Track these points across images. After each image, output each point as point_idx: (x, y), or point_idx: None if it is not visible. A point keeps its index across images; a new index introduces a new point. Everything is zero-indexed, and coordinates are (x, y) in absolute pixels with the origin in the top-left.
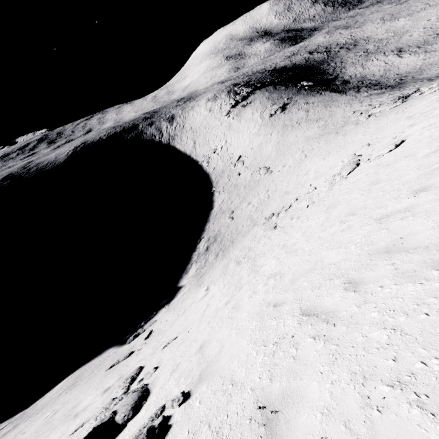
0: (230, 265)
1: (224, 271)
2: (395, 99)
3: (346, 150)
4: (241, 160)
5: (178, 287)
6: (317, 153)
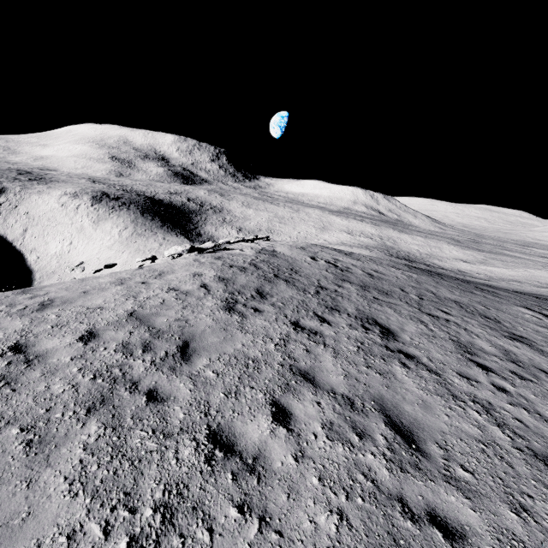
0: None
1: None
2: None
3: None
4: (82, 267)
5: None
6: None
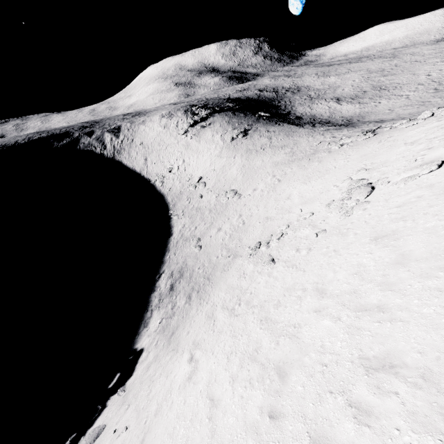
0: (217, 314)
1: (212, 326)
2: (363, 132)
3: (333, 175)
4: (203, 182)
5: (134, 351)
6: (294, 178)
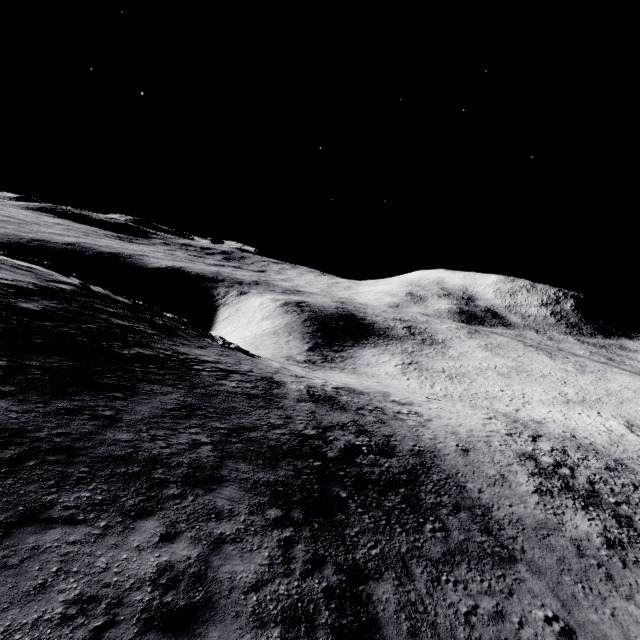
0: None
1: None
2: None
3: None
4: None
5: None
6: None
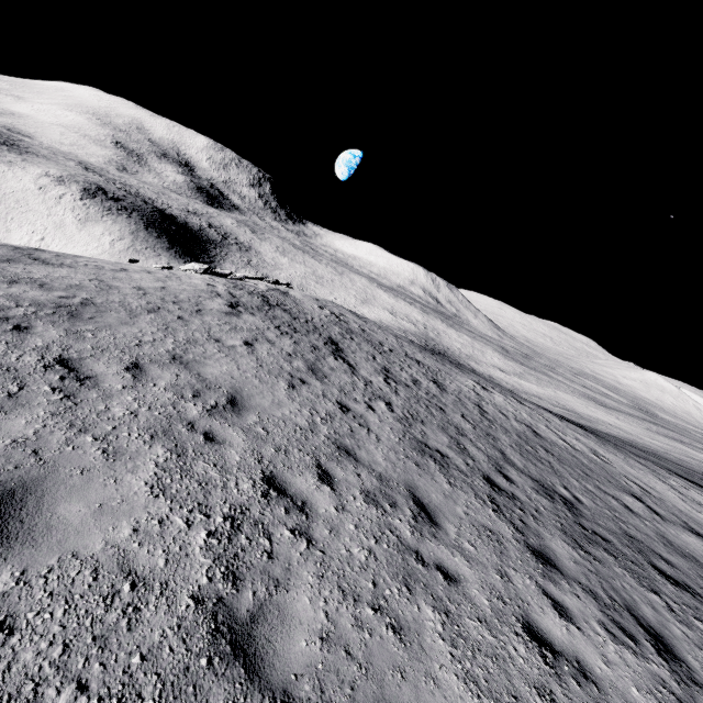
0: None
1: None
2: None
3: None
4: None
5: None
6: None
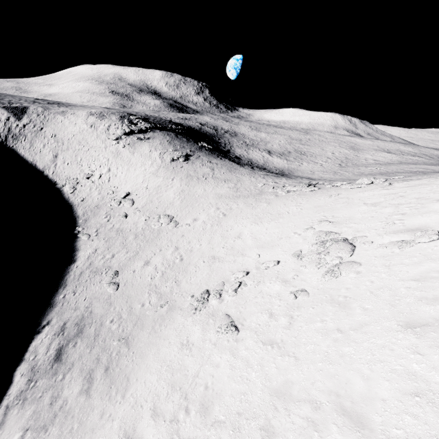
0: (143, 430)
1: None
2: (306, 184)
3: (290, 220)
4: (130, 199)
5: None
6: (242, 215)
